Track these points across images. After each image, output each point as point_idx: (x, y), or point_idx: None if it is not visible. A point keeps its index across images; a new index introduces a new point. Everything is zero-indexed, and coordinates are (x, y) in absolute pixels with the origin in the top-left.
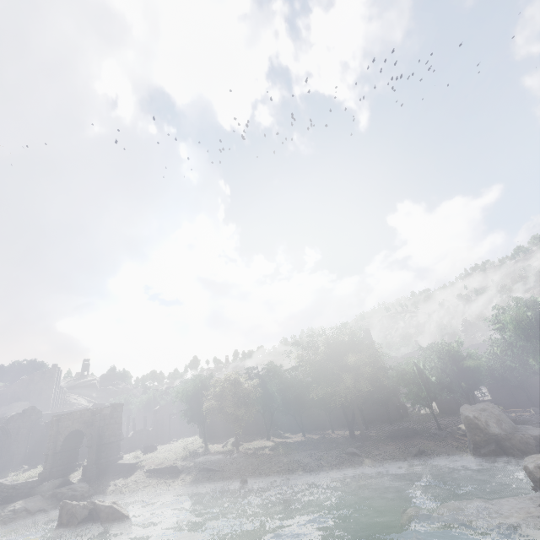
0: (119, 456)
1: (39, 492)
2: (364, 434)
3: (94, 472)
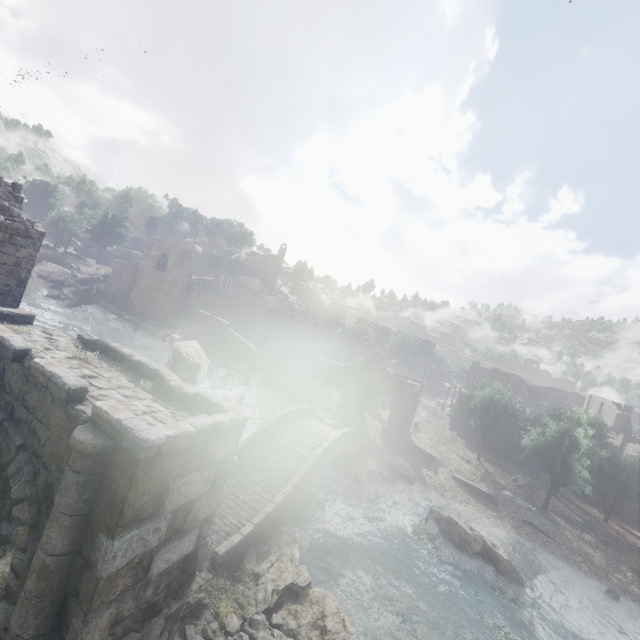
0: (410, 432)
1: (374, 451)
2: None
3: (404, 447)
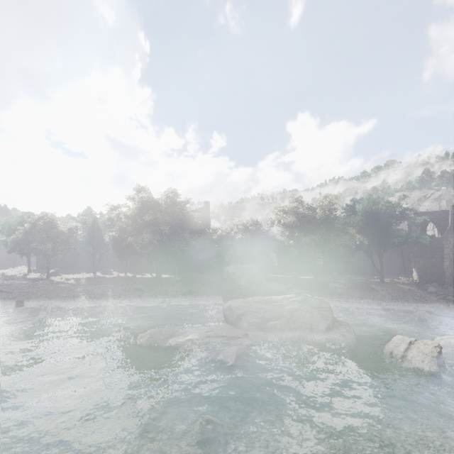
0: None
1: None
2: (159, 277)
3: None
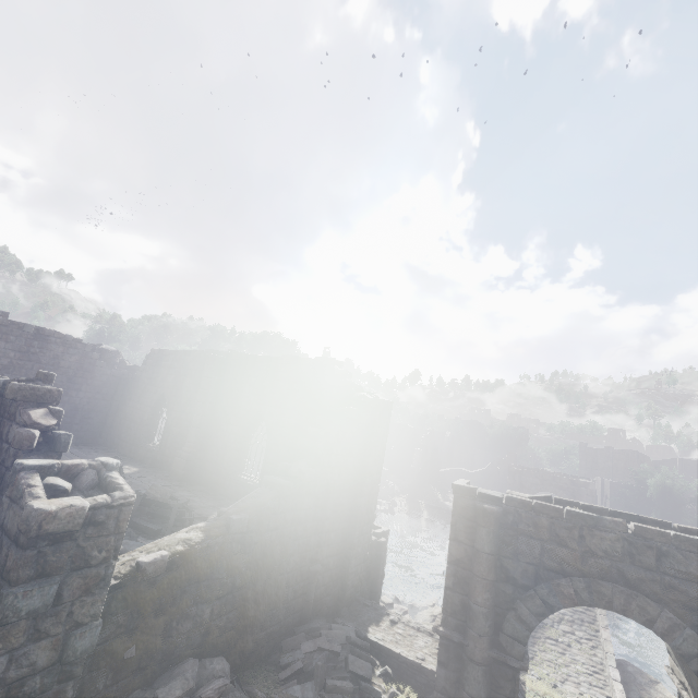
0: None
1: None
2: None
3: None
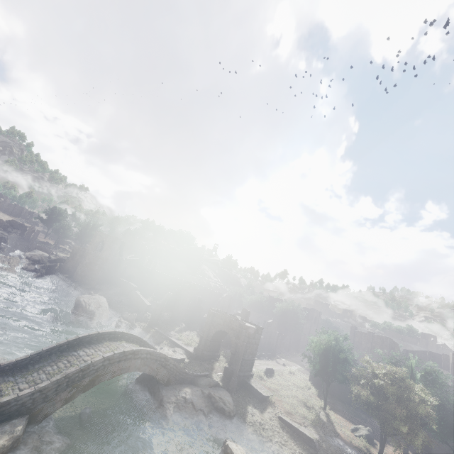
0: (251, 374)
1: (199, 383)
2: None
3: (235, 384)
